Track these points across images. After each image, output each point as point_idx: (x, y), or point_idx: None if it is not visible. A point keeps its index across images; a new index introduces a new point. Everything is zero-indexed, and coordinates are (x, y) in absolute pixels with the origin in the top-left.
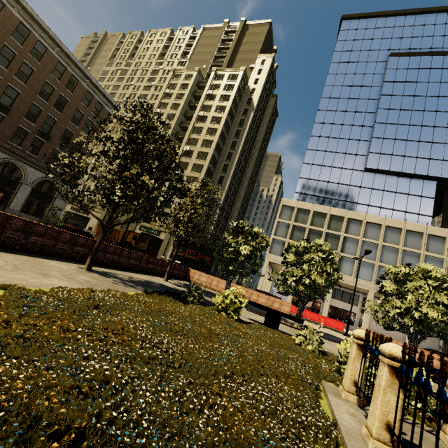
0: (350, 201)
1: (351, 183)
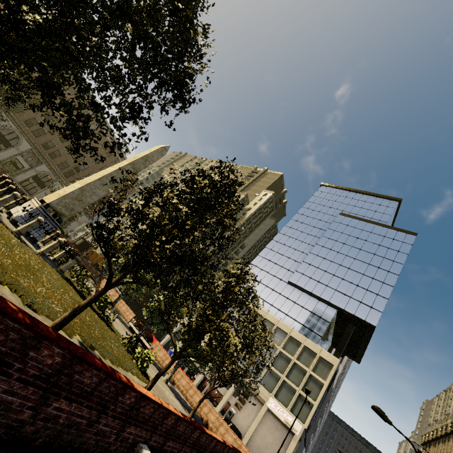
0: (267, 302)
1: (275, 289)
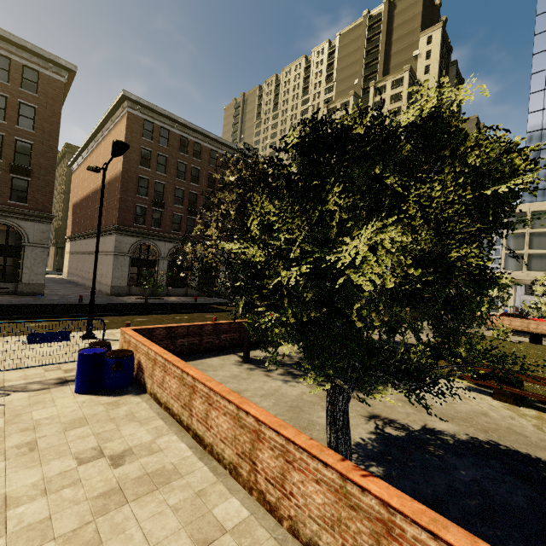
0: None
1: None
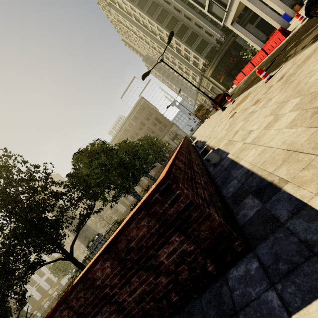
0: None
1: None
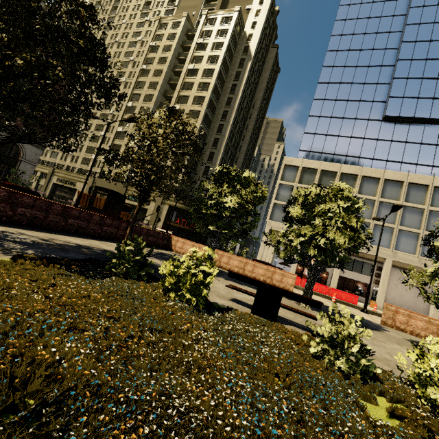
0: (364, 157)
1: (366, 136)
